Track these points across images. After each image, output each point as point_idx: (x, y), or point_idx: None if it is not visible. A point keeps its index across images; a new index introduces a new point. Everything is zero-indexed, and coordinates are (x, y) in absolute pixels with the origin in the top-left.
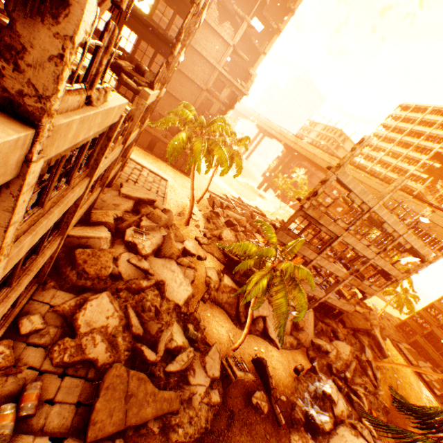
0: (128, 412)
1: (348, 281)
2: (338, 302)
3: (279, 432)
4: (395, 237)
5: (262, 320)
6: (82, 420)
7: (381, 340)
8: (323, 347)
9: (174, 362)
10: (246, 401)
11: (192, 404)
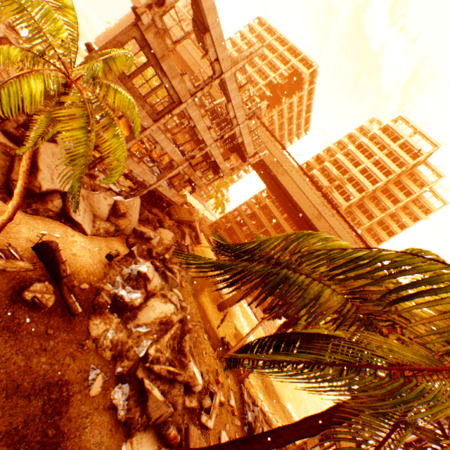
0: None
1: (183, 169)
2: (169, 193)
3: (74, 322)
4: (234, 126)
5: (62, 199)
6: None
7: (199, 231)
8: (147, 235)
9: None
10: (14, 299)
11: None
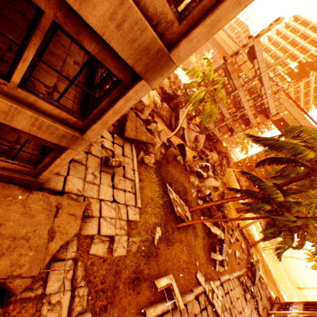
0: (137, 134)
1: (229, 122)
2: (218, 134)
3: (186, 173)
4: (263, 98)
5: (182, 131)
6: (117, 132)
7: (230, 160)
8: (206, 153)
9: (150, 126)
10: (174, 158)
11: (154, 149)
